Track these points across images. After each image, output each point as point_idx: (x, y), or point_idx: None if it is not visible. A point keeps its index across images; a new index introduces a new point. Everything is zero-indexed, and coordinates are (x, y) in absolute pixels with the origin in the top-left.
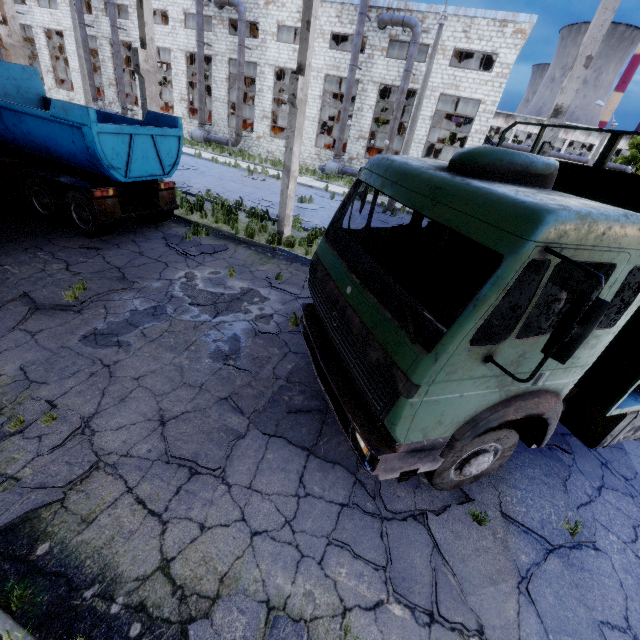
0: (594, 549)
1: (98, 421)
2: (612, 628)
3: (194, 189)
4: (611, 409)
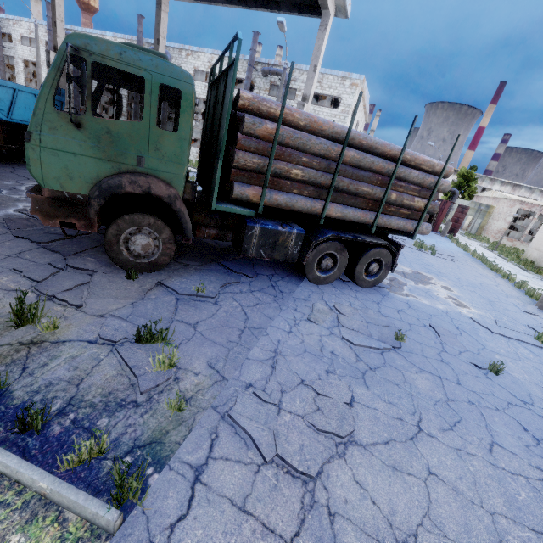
0: (214, 303)
1: None
2: (182, 322)
3: None
4: (212, 203)
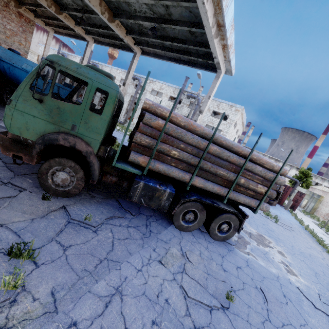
0: (93, 231)
1: None
2: (58, 243)
3: None
4: (113, 161)
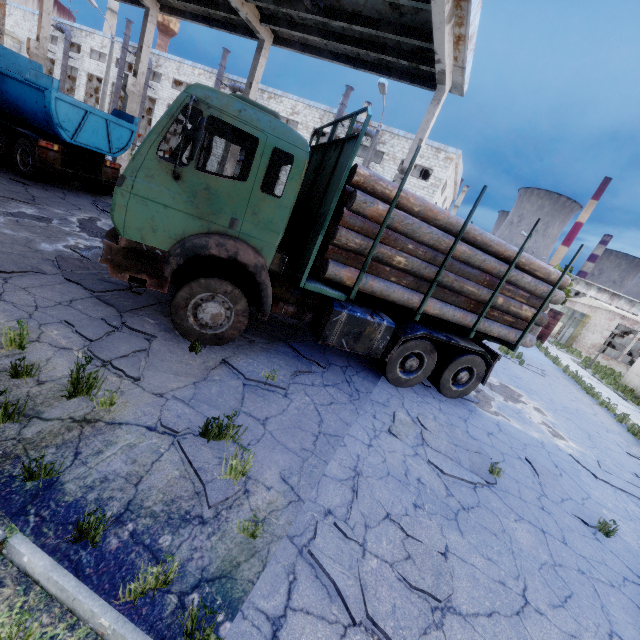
0: (284, 396)
1: None
2: (250, 416)
3: None
4: (302, 280)
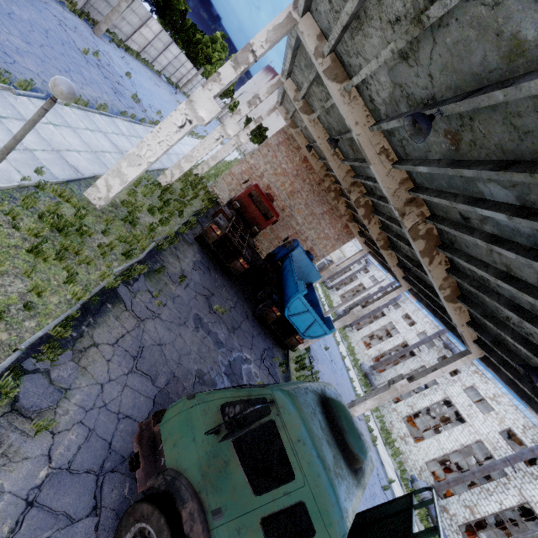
0: None
1: (158, 320)
2: None
3: (317, 366)
4: None
